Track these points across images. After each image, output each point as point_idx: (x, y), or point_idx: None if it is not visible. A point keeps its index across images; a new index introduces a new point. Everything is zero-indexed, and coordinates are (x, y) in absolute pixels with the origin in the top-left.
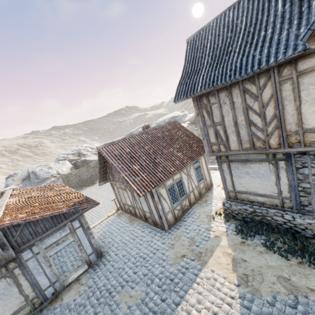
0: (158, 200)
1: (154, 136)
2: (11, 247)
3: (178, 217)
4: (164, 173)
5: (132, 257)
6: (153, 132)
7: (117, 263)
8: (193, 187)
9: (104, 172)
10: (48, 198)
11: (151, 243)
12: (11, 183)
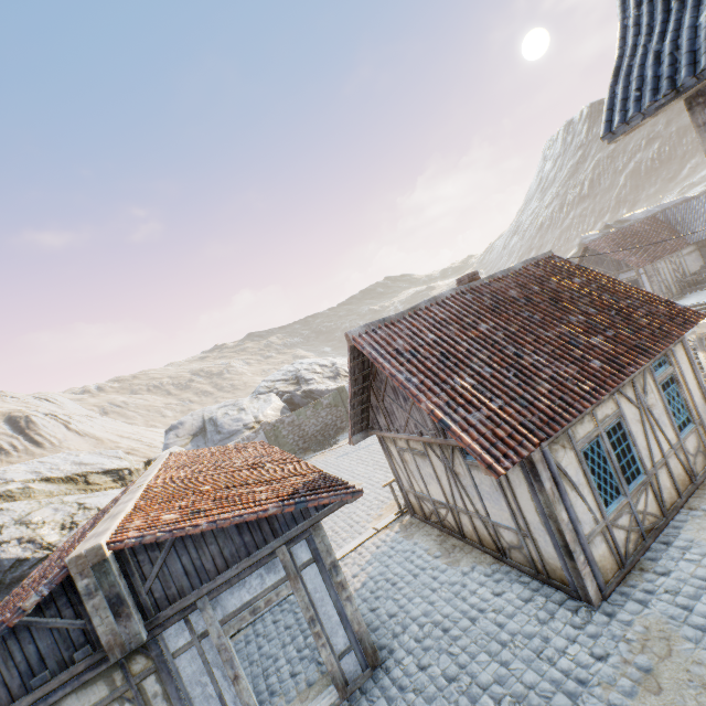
0: (555, 488)
1: (499, 296)
2: (138, 609)
3: (628, 557)
4: (560, 400)
5: (483, 691)
6: (494, 287)
7: (433, 705)
8: (664, 450)
9: (362, 407)
10: (234, 473)
11: (546, 648)
12: (173, 443)
